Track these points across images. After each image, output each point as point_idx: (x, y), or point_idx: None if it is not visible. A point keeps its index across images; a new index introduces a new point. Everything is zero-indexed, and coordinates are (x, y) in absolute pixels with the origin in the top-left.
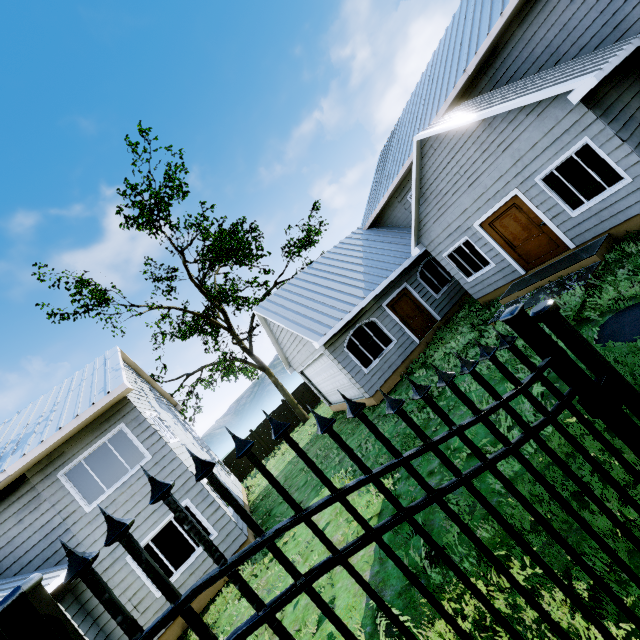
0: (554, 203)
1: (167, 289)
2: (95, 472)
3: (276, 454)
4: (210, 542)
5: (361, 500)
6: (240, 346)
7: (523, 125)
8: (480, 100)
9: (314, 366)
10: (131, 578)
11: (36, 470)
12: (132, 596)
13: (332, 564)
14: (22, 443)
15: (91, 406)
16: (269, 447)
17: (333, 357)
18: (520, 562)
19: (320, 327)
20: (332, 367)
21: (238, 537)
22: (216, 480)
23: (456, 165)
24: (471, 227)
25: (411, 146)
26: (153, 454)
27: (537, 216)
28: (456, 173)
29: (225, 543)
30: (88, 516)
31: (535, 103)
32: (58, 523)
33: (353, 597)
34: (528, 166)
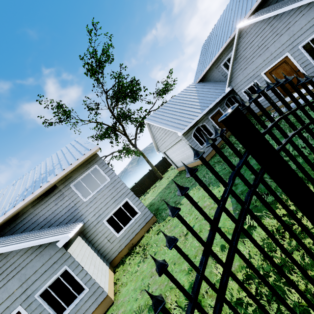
0: (306, 59)
1: (96, 113)
2: (86, 185)
3: (149, 192)
4: (279, 107)
5: (214, 191)
6: (131, 143)
7: (298, 17)
8: (272, 7)
9: (173, 148)
10: (106, 229)
11: (60, 183)
12: (107, 236)
13: (313, 121)
14: (51, 172)
15: (83, 155)
16: (144, 190)
17: (187, 140)
18: (312, 186)
19: (181, 126)
20: (184, 146)
21: (149, 215)
22: (275, 89)
23: (257, 41)
24: (259, 75)
25: (227, 36)
26: (110, 178)
27: (296, 67)
28: (256, 46)
29: (144, 217)
30: (85, 203)
31: (306, 4)
32: (72, 205)
33: (226, 215)
34: (296, 40)
